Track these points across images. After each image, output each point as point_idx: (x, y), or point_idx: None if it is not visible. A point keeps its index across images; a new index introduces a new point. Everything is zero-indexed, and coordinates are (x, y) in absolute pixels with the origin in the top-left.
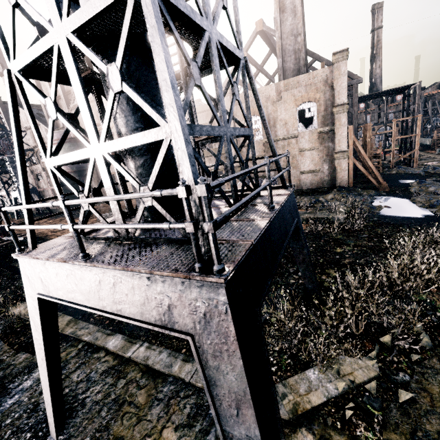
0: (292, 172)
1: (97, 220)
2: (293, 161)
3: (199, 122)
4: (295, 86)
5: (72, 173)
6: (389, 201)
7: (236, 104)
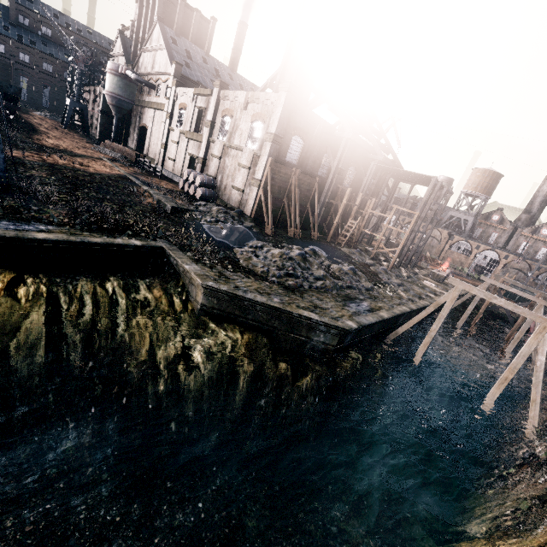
0: (230, 184)
1: (92, 148)
2: (233, 174)
3: (200, 105)
4: (256, 102)
5: (111, 106)
6: (237, 229)
7: (223, 99)
